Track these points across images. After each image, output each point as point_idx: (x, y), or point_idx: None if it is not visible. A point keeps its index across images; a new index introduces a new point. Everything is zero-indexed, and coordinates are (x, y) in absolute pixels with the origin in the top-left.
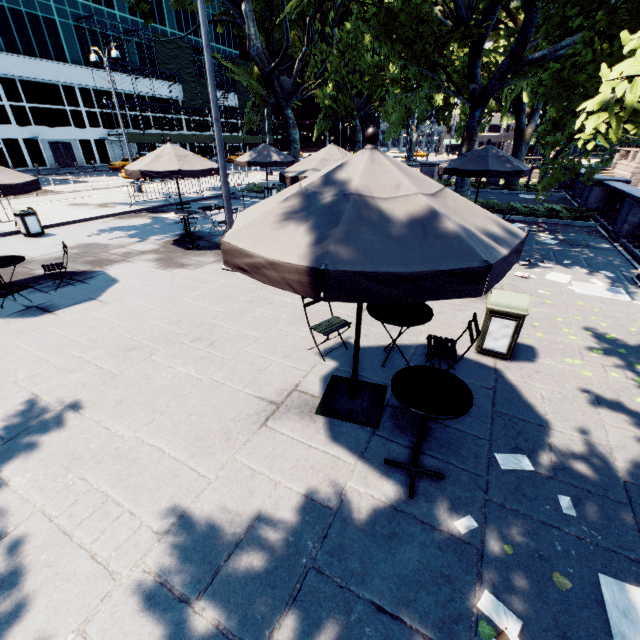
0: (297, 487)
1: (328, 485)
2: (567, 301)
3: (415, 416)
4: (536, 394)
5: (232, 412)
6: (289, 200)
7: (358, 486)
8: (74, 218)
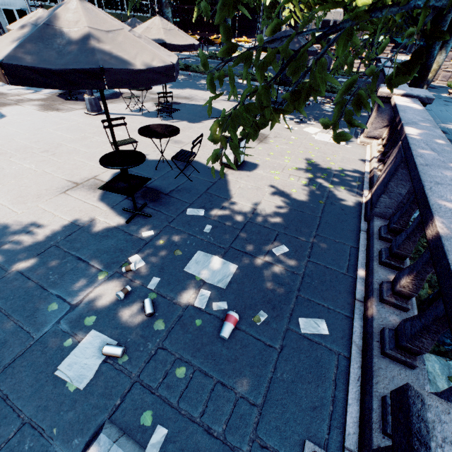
0: (66, 217)
1: (84, 217)
2: (304, 143)
3: (157, 192)
4: (237, 186)
5: (48, 186)
6: (18, 29)
7: (101, 218)
8: None
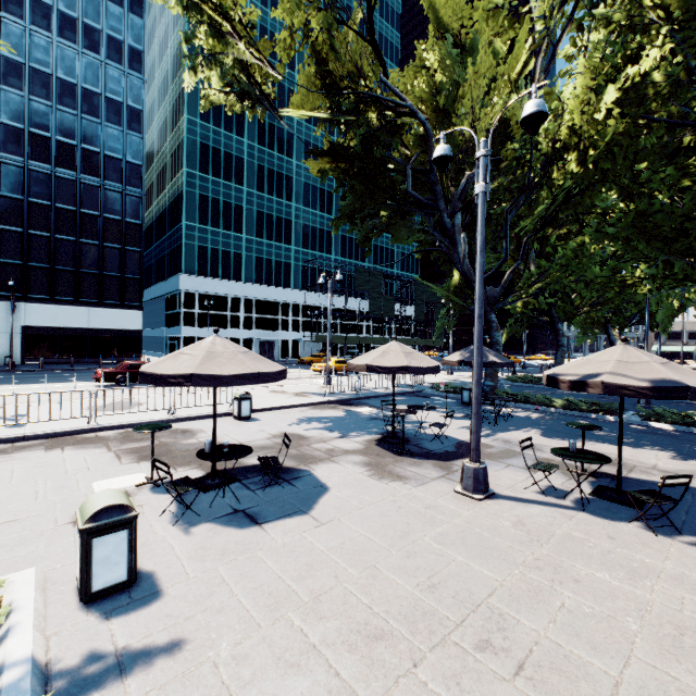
0: None
1: None
2: None
3: None
4: None
5: None
6: None
7: None
8: (276, 404)
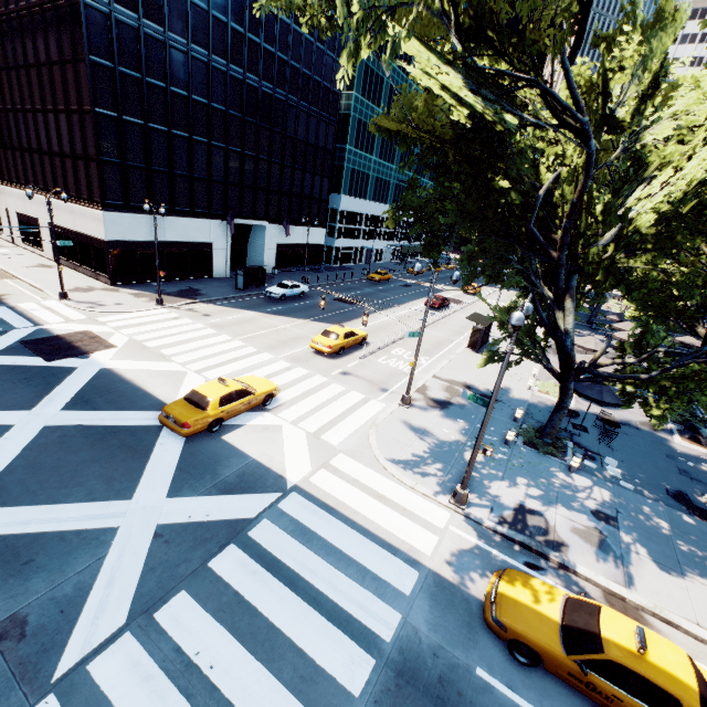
0: None
1: None
2: None
3: None
4: None
5: None
6: None
7: None
8: None
